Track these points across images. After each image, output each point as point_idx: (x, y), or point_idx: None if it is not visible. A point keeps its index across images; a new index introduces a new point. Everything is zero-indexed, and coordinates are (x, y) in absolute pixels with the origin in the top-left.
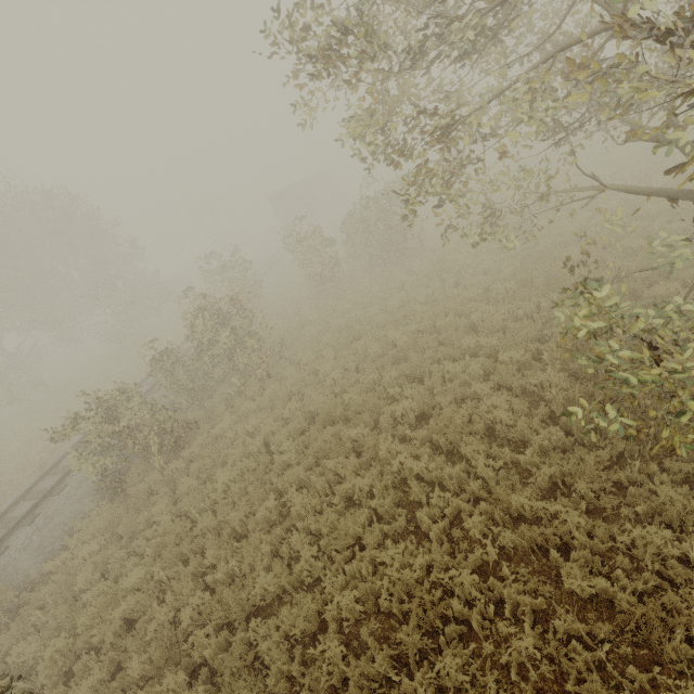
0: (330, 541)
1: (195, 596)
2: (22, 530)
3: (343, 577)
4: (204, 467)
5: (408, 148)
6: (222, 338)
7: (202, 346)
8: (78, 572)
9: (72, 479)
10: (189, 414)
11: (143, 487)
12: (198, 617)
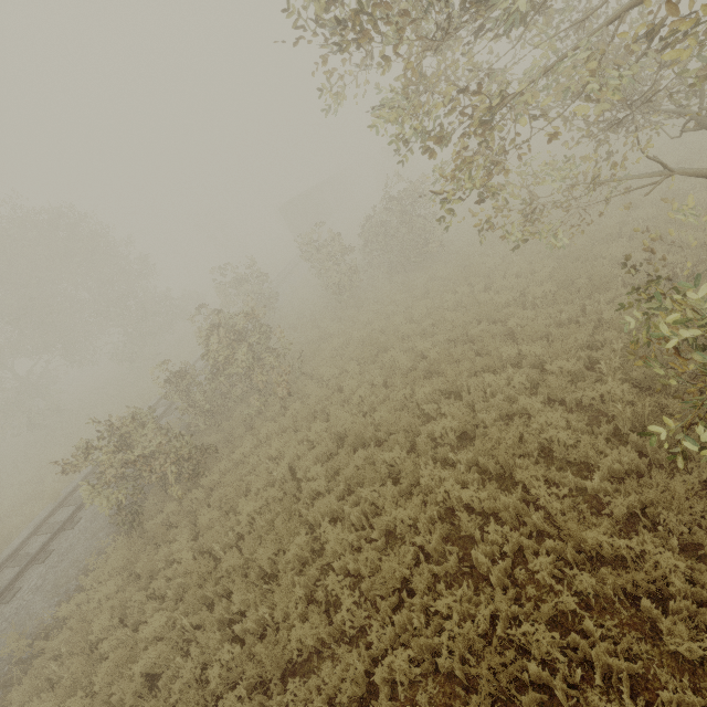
0: (373, 585)
1: (223, 651)
2: (35, 569)
3: (391, 629)
4: (226, 498)
5: (444, 138)
6: (240, 356)
7: (218, 365)
8: (94, 618)
9: (86, 511)
10: (207, 438)
11: (161, 519)
12: (228, 675)
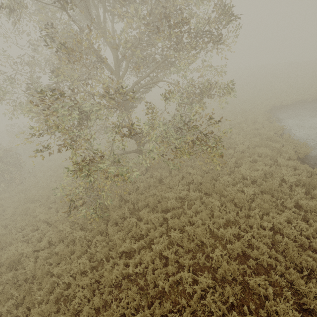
0: None
1: None
2: None
3: None
4: None
5: None
6: None
7: None
8: None
9: None
10: None
11: None
12: None
